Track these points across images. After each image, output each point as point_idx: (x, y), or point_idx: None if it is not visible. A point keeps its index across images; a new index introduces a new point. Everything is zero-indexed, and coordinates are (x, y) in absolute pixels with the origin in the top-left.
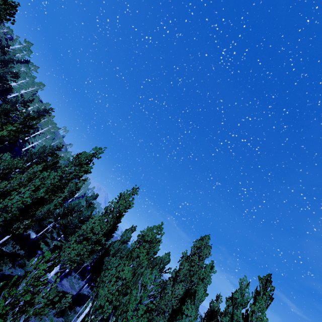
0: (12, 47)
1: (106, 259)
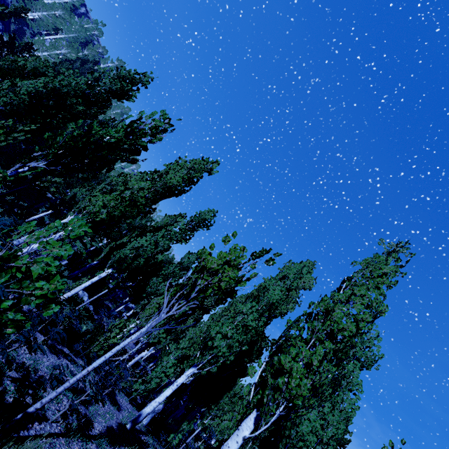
0: (103, 66)
1: (153, 280)
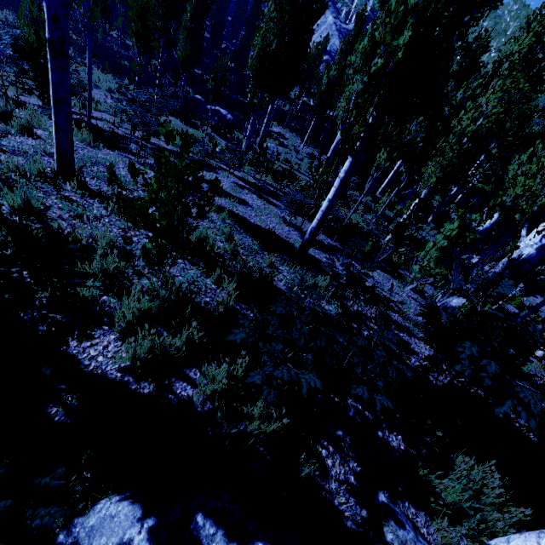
0: None
1: None
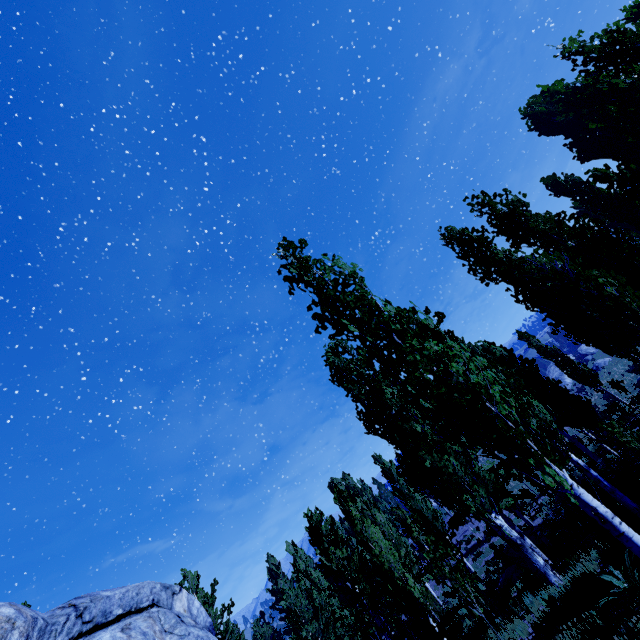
0: None
1: None
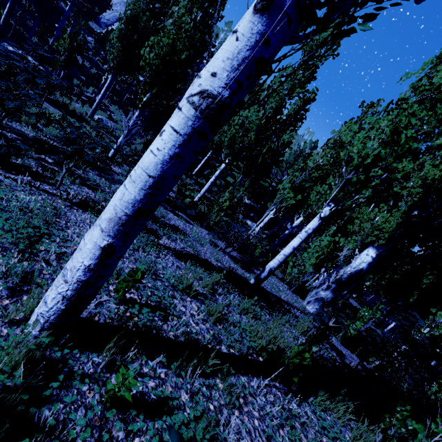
0: (218, 41)
1: None
